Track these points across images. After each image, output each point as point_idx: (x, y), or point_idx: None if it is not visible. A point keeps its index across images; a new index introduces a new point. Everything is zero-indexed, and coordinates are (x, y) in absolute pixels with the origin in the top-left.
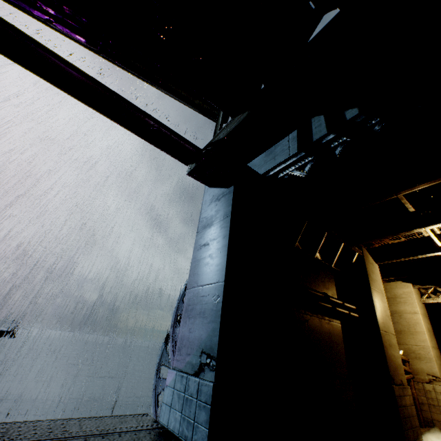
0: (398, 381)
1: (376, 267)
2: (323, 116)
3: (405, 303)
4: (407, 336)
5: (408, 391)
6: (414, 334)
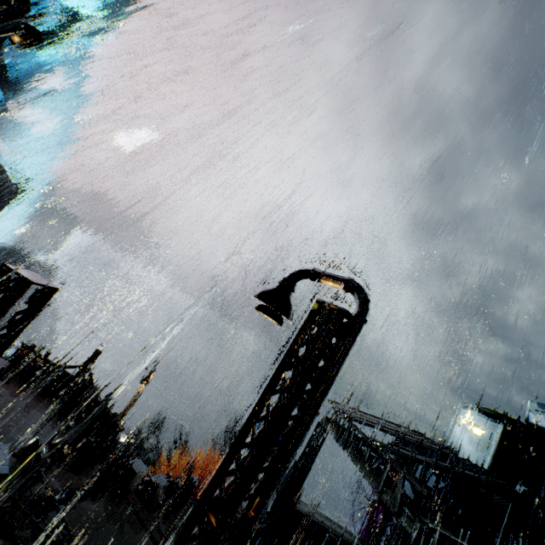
0: None
1: None
2: None
3: None
4: None
5: None
6: None
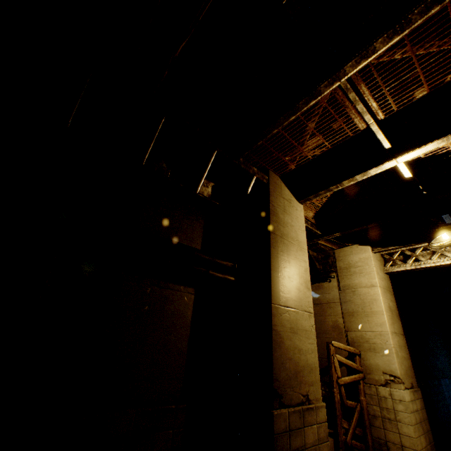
0: (297, 398)
1: (298, 207)
2: None
3: (361, 274)
4: (361, 319)
5: (321, 413)
6: (370, 316)
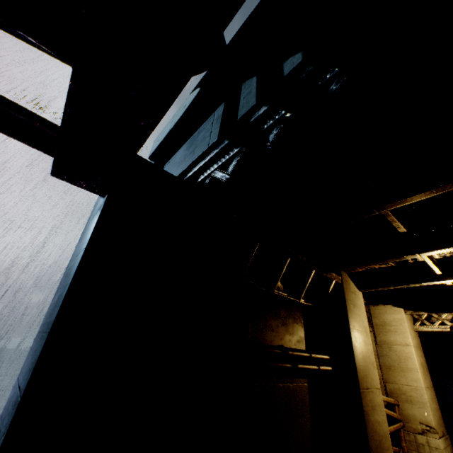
0: None
1: (360, 295)
2: (256, 77)
3: (396, 332)
4: (397, 373)
5: None
6: (405, 371)
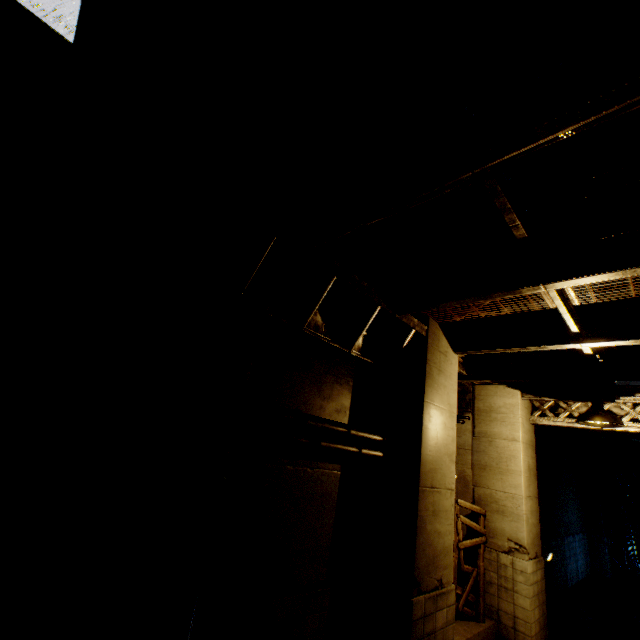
0: (432, 583)
1: (453, 359)
2: None
3: (503, 422)
4: (493, 476)
5: (451, 596)
6: (504, 474)
